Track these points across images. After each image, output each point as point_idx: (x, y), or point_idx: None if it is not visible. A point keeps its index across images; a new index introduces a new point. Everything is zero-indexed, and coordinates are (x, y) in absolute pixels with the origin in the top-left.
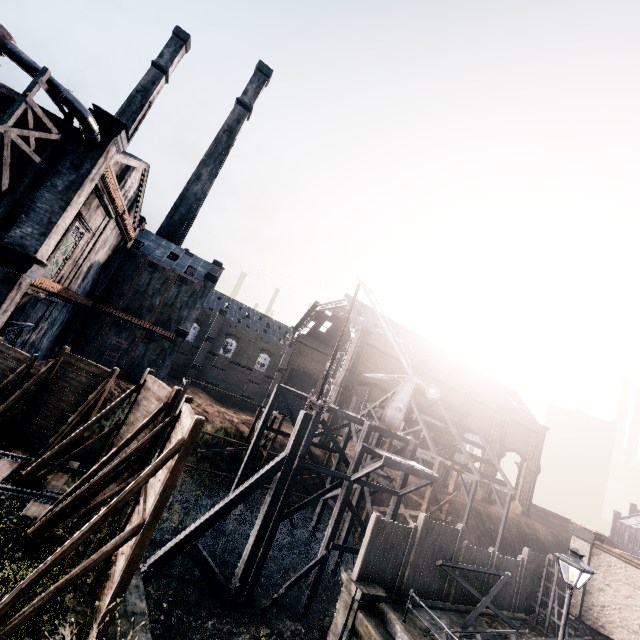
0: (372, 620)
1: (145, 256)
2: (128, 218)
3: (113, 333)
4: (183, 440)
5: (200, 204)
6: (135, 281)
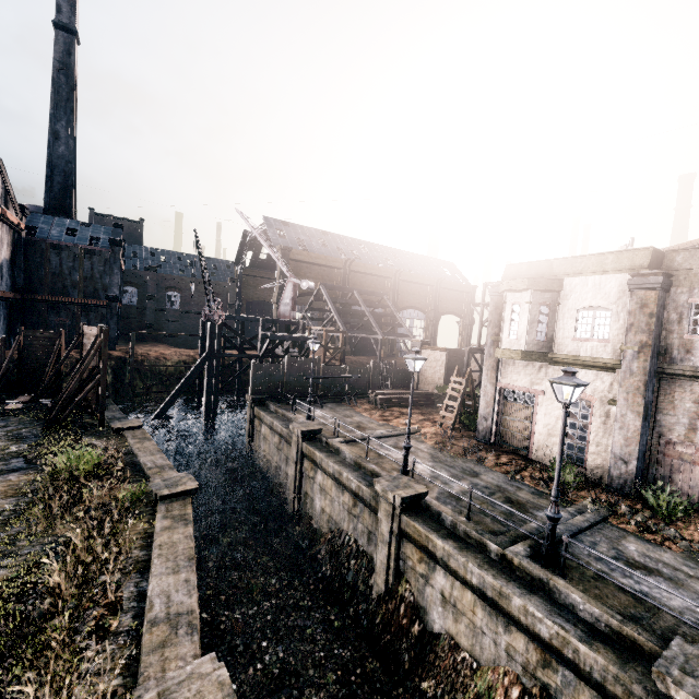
0: (261, 408)
1: (44, 240)
2: (9, 214)
3: (53, 315)
4: (102, 339)
5: (73, 167)
6: (47, 266)
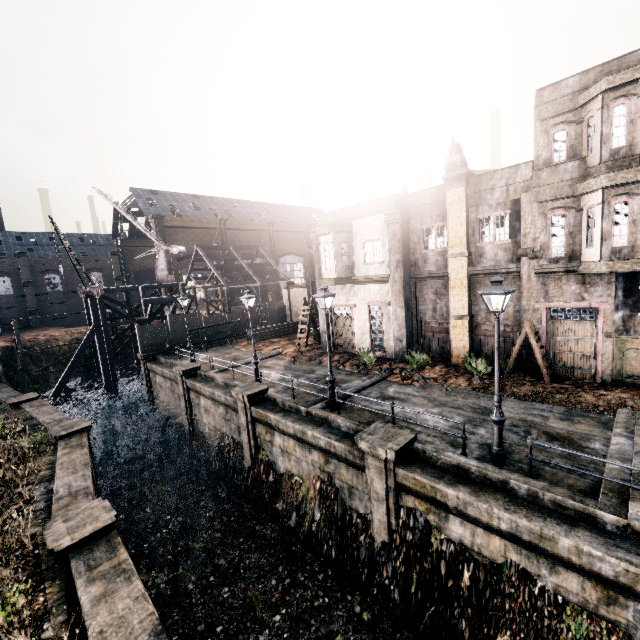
0: (153, 362)
1: None
2: None
3: None
4: None
5: None
6: None
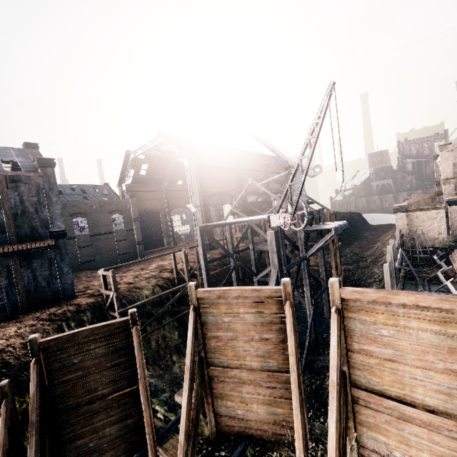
0: None
1: None
2: None
3: None
4: None
5: None
6: None
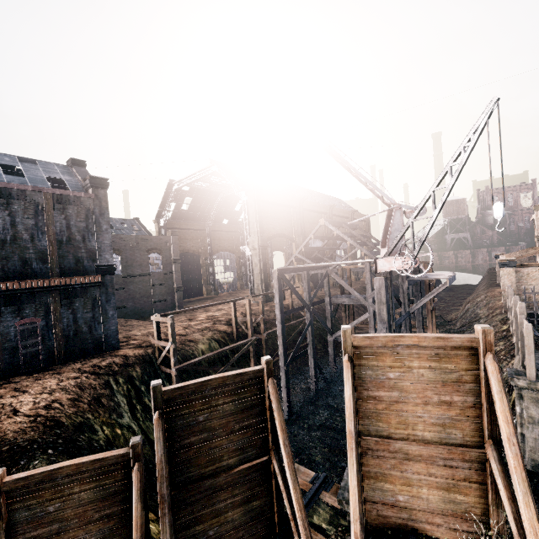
0: None
1: None
2: None
3: (9, 317)
4: None
5: None
6: None
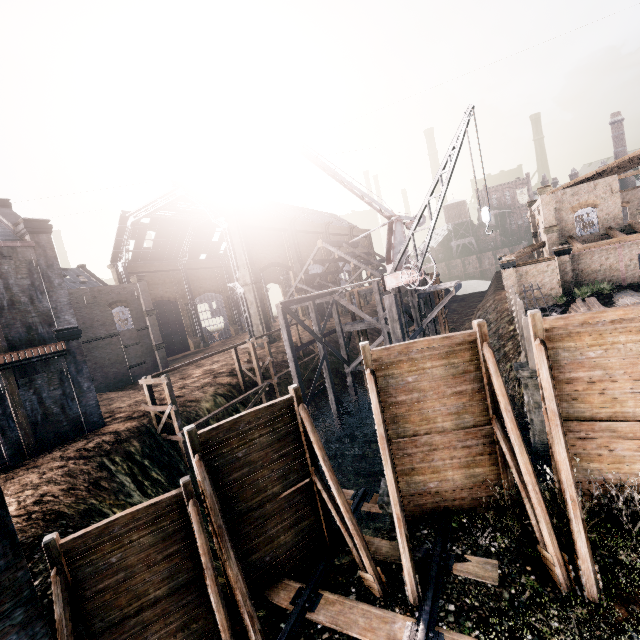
0: None
1: None
2: None
3: None
4: None
5: None
6: None
